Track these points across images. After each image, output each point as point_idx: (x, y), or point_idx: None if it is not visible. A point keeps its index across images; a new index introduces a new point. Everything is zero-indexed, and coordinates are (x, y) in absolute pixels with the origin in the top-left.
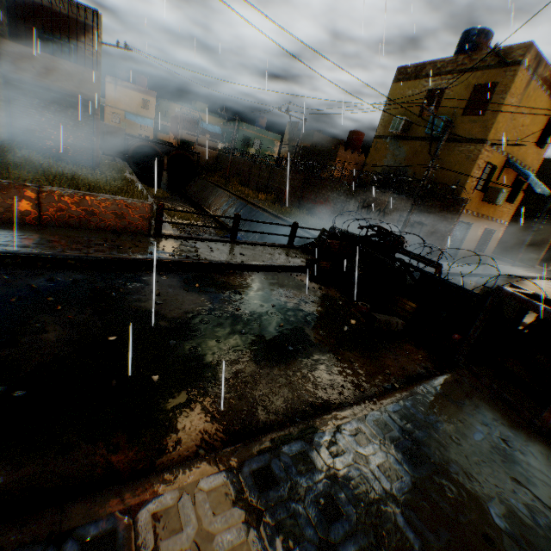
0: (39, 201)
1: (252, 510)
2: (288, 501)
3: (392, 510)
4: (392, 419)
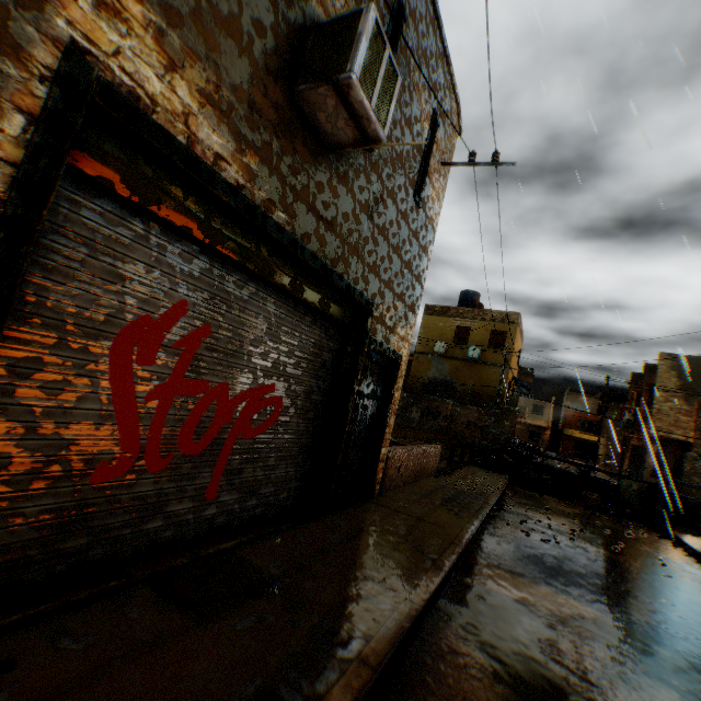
0: (419, 459)
1: None
2: None
3: None
4: None
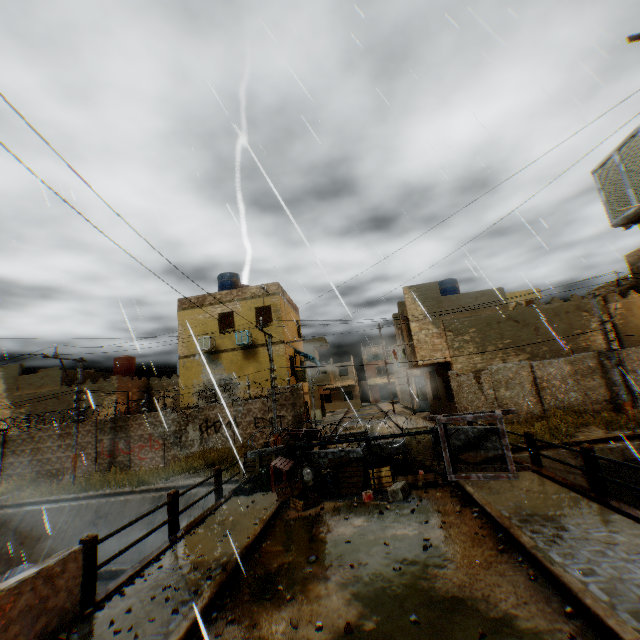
0: None
1: (613, 580)
2: (600, 566)
3: (589, 534)
4: (516, 516)
